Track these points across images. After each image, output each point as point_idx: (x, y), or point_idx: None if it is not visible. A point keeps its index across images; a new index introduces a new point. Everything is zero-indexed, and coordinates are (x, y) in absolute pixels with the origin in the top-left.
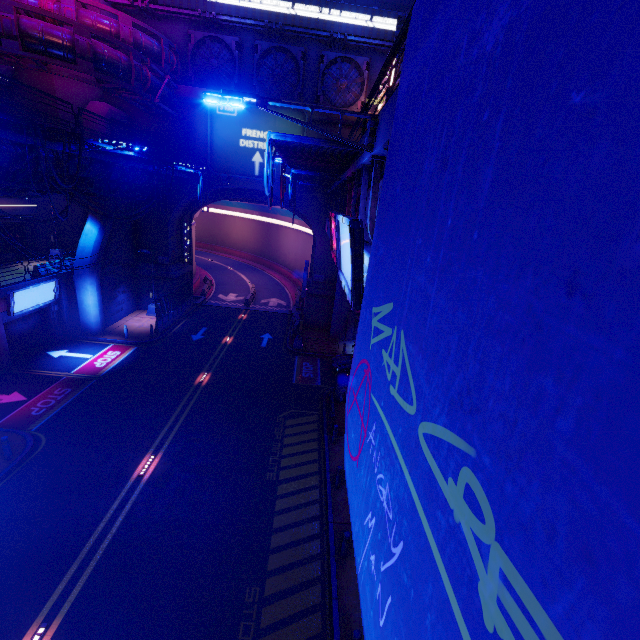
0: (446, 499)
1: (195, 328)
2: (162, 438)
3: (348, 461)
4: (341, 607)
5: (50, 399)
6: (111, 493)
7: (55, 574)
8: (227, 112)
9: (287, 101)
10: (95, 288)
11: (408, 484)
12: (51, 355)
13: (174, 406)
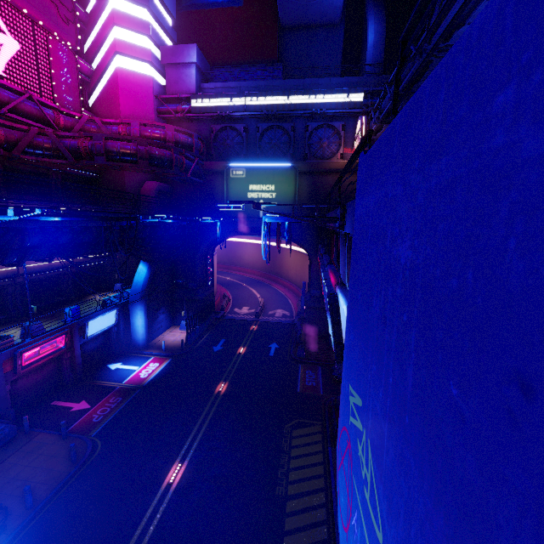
0: None
1: (216, 340)
2: (188, 446)
3: (340, 524)
4: None
5: (106, 407)
6: (146, 500)
7: None
8: (238, 175)
9: (282, 162)
10: (143, 312)
11: None
12: (110, 367)
13: (198, 414)
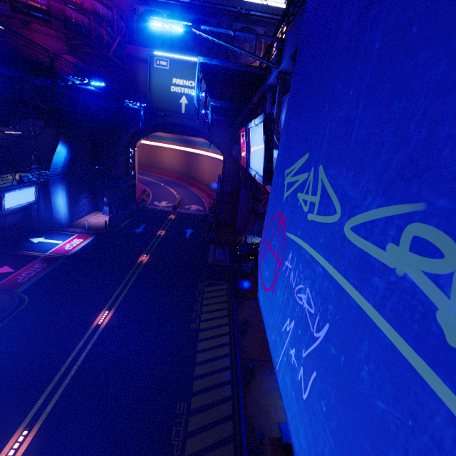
0: (384, 264)
1: (137, 224)
2: (114, 299)
3: (262, 294)
4: (247, 417)
5: (31, 271)
6: (77, 337)
7: (35, 393)
8: (162, 66)
9: None
10: (64, 193)
11: (333, 276)
12: (32, 241)
13: (123, 277)
